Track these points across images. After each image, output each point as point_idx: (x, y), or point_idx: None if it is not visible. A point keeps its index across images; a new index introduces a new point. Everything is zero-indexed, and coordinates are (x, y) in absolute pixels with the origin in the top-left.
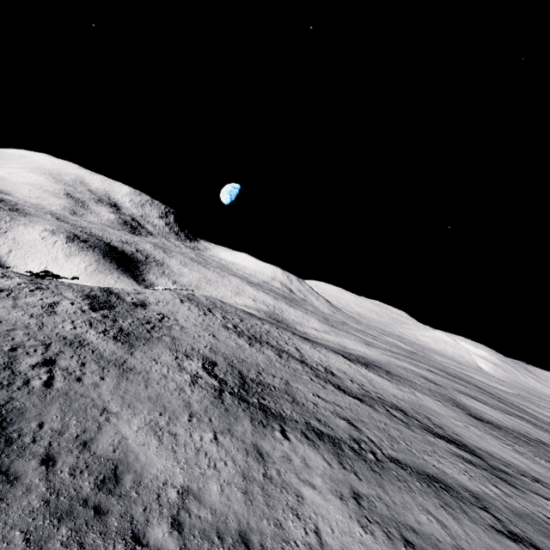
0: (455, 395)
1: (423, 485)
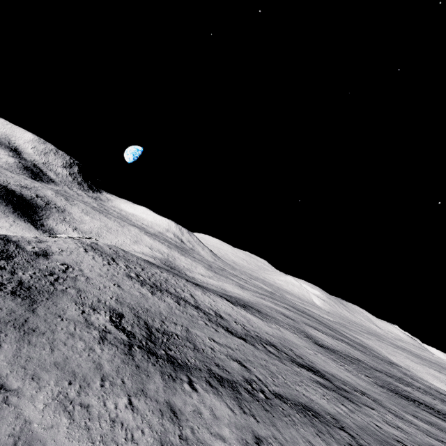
0: (304, 327)
1: (301, 416)
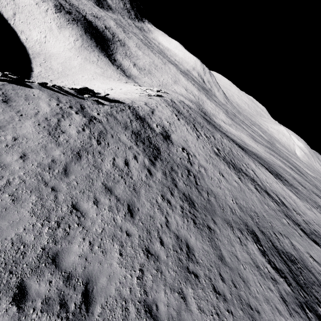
0: (317, 200)
1: None
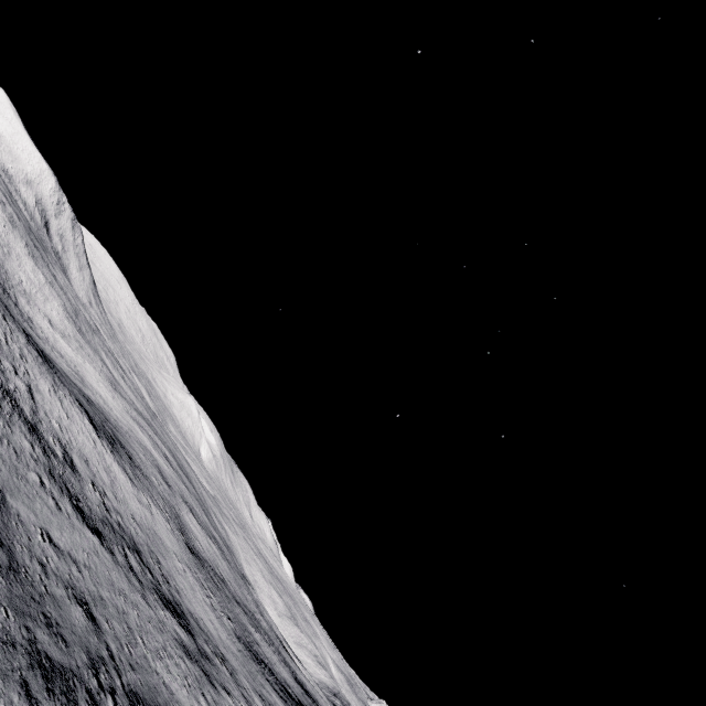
0: (180, 507)
1: None
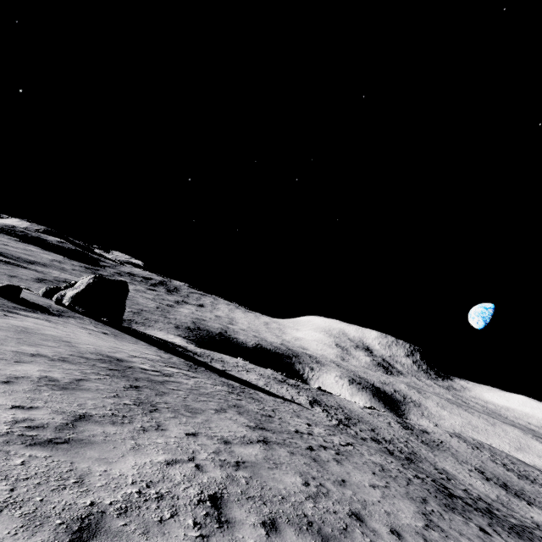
0: None
1: None
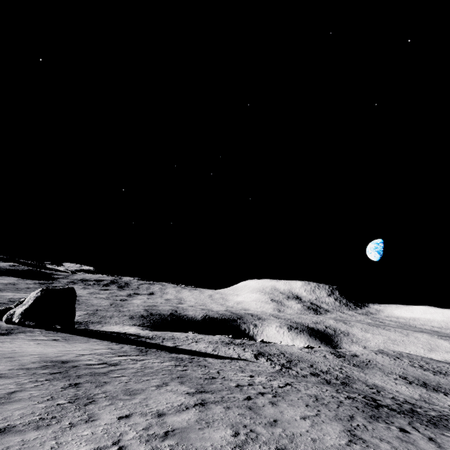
0: None
1: None
